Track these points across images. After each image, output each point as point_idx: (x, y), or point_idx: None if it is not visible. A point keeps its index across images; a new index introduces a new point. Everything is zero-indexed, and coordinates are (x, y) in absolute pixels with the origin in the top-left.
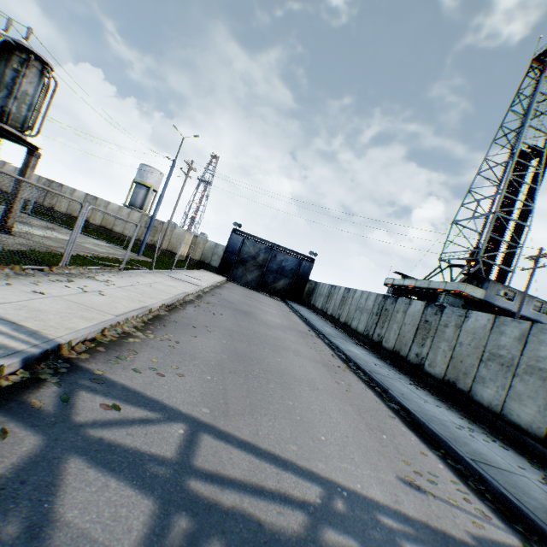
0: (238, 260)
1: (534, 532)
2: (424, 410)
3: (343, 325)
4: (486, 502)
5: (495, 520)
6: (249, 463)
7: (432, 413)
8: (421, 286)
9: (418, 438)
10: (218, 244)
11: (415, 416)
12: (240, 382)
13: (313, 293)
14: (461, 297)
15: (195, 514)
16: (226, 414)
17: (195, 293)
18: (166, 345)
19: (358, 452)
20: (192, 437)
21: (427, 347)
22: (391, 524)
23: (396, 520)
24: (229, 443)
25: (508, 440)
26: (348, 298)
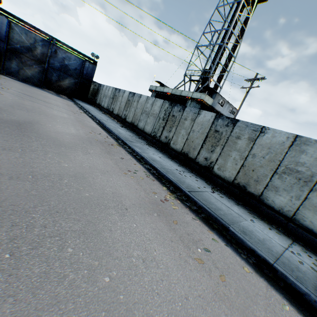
0: (8, 49)
1: None
2: (268, 247)
3: (130, 124)
4: None
5: None
6: None
7: (270, 245)
8: (176, 94)
9: None
10: None
11: (288, 279)
12: None
13: (97, 94)
14: (200, 103)
15: None
16: None
17: None
18: None
19: None
20: None
21: (217, 154)
22: None
23: None
24: None
25: (300, 241)
26: (133, 102)
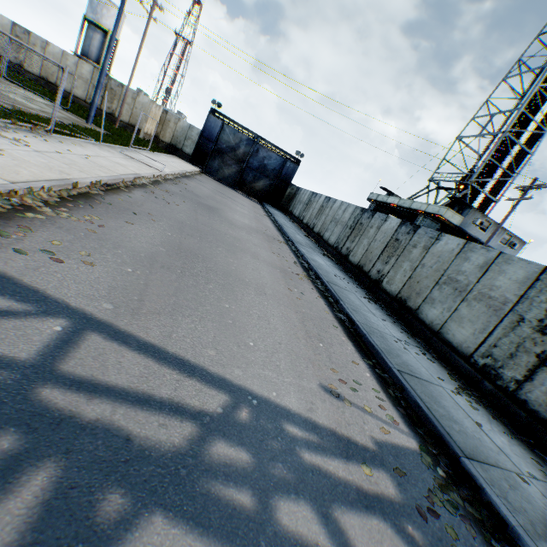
0: (214, 149)
1: (433, 436)
2: (369, 323)
3: (316, 235)
4: (400, 409)
5: (402, 425)
6: (143, 369)
7: (376, 326)
8: (404, 206)
9: (355, 348)
10: (192, 127)
11: (359, 328)
12: (171, 279)
13: (293, 199)
14: (439, 222)
15: (31, 432)
16: (135, 312)
17: (152, 178)
18: (83, 228)
19: (286, 360)
20: (73, 336)
21: (391, 265)
22: (295, 433)
23: (302, 430)
24: (125, 345)
25: (437, 354)
26: (326, 208)
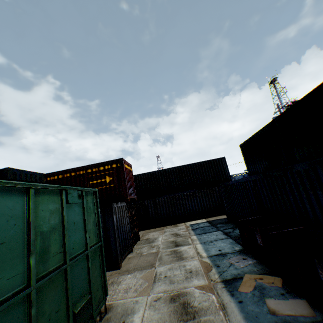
0: None
1: None
2: None
3: None
4: None
5: None
6: None
7: None
8: None
9: None
10: None
11: None
12: None
13: None
14: None
15: None
16: None
17: None
18: None
19: None
20: None
21: None
22: None
23: None
24: None
25: None
26: None
